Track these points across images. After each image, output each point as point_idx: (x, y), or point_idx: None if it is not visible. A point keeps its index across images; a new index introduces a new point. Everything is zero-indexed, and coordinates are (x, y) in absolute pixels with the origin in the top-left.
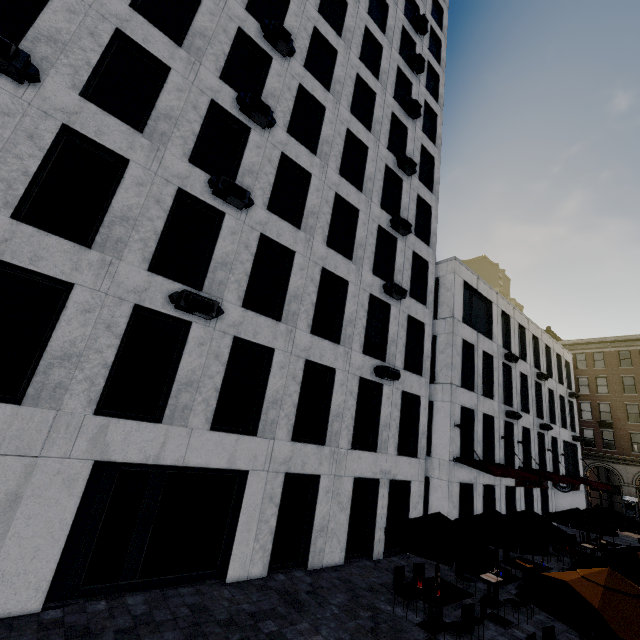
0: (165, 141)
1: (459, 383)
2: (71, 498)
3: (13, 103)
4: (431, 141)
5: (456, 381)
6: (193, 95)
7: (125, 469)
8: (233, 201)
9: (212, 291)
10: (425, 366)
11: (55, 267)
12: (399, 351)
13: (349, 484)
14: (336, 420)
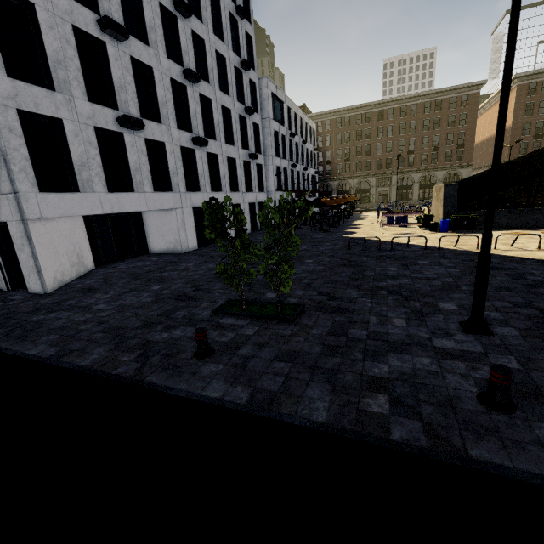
0: (157, 47)
1: (275, 155)
2: (192, 219)
3: (115, 51)
4: None
5: (274, 154)
6: (153, 3)
7: (196, 210)
8: (193, 81)
9: (195, 132)
10: (262, 149)
11: (158, 136)
12: (253, 143)
13: (248, 206)
14: (240, 181)
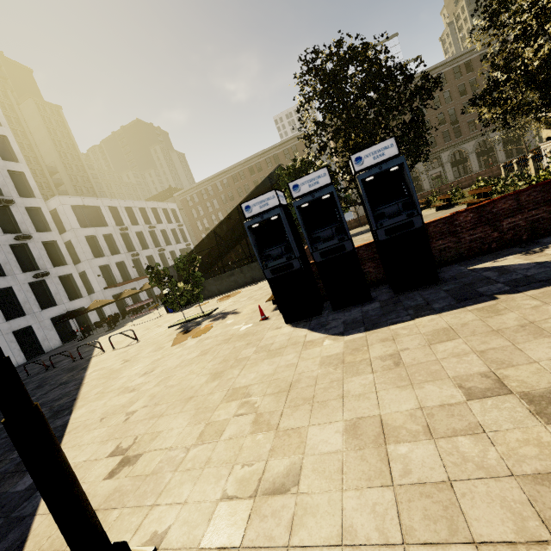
0: None
1: (93, 257)
2: None
3: None
4: None
5: (90, 257)
6: None
7: None
8: None
9: None
10: (68, 259)
11: None
12: (46, 261)
13: (49, 322)
14: (26, 304)
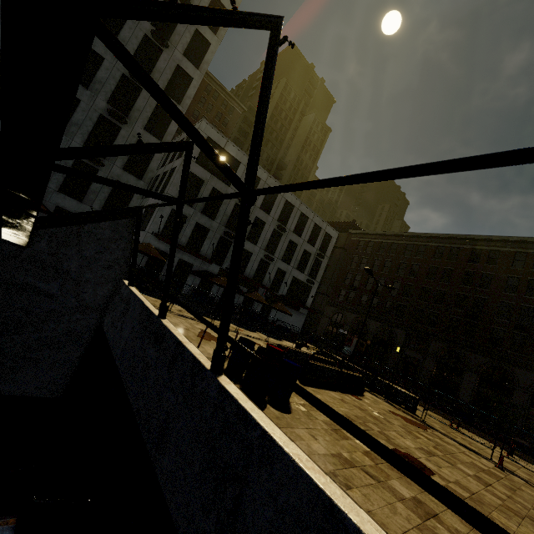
0: None
1: (176, 196)
2: None
3: None
4: (216, 31)
5: (173, 193)
6: None
7: None
8: None
9: None
10: (147, 176)
11: None
12: (122, 158)
13: (52, 207)
14: None
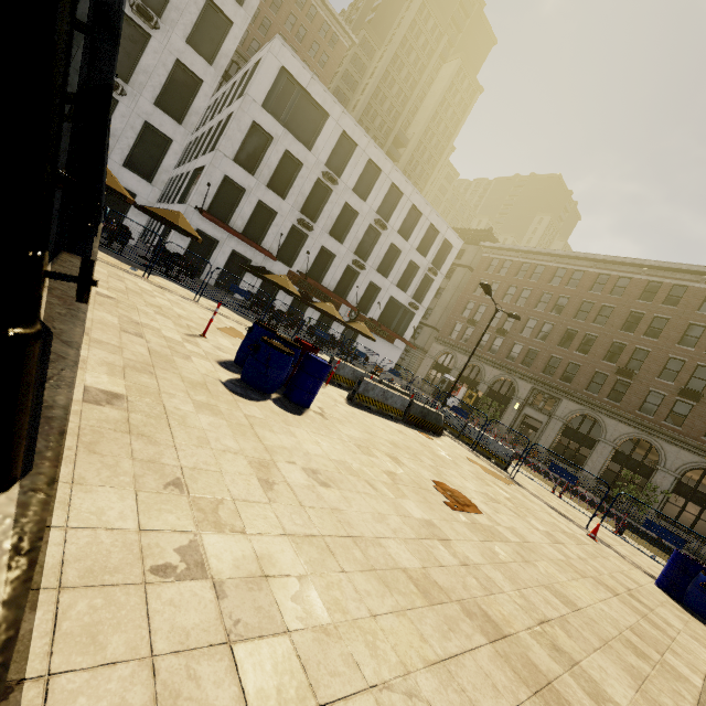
0: None
1: (231, 156)
2: None
3: None
4: None
5: (227, 152)
6: None
7: None
8: None
9: None
10: (190, 119)
11: None
12: (152, 86)
13: None
14: None
